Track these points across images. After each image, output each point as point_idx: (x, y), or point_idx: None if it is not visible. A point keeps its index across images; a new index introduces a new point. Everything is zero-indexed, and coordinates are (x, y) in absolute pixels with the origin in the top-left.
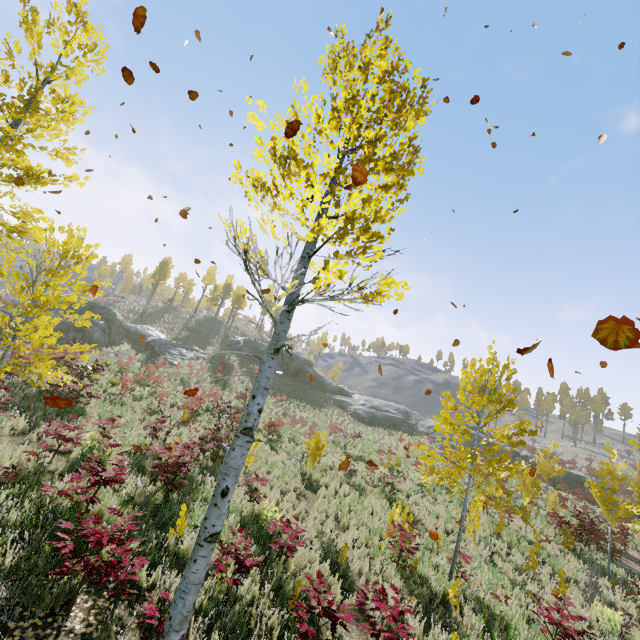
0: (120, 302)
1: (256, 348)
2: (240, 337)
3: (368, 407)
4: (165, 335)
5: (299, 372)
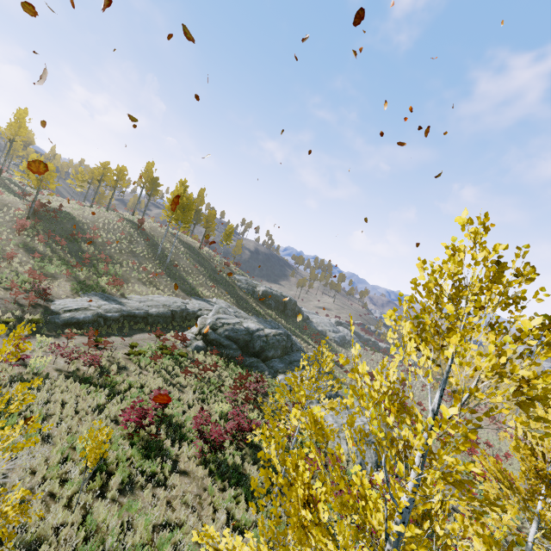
0: (80, 224)
1: (279, 301)
2: (243, 279)
3: (332, 332)
4: (230, 305)
5: (297, 313)
